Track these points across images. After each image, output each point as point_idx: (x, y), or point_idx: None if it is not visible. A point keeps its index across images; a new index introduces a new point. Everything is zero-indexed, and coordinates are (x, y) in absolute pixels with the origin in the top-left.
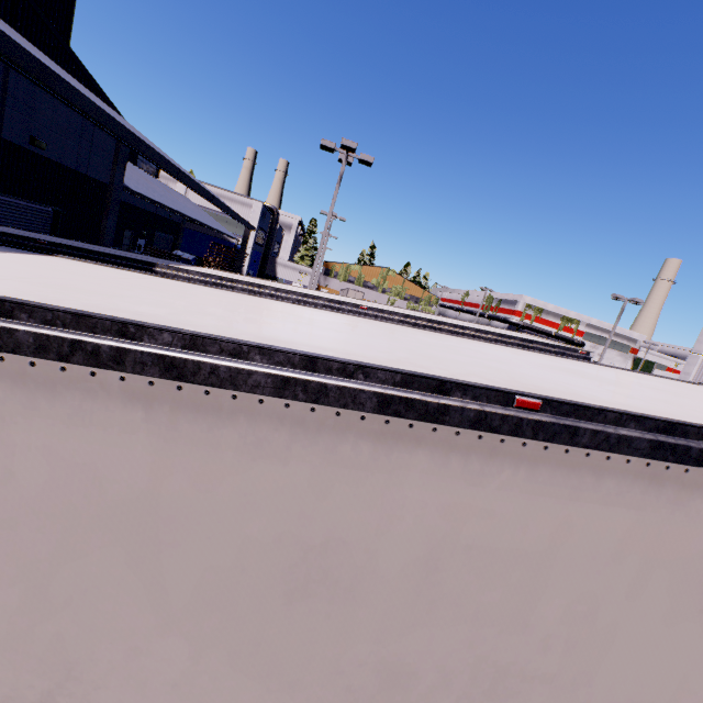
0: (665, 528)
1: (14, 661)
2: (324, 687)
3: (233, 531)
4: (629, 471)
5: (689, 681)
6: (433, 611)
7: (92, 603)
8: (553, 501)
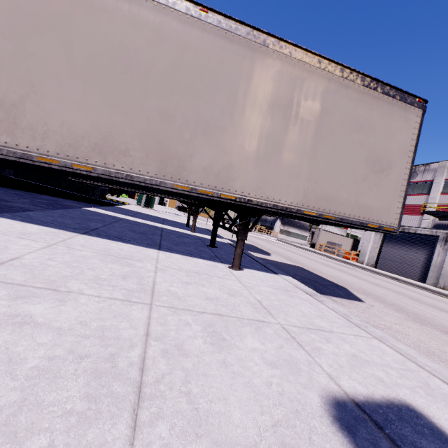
0: (257, 69)
1: (9, 78)
2: (138, 116)
3: (101, 36)
4: (241, 43)
5: (279, 141)
6: (178, 88)
7: (44, 57)
8: (217, 49)
